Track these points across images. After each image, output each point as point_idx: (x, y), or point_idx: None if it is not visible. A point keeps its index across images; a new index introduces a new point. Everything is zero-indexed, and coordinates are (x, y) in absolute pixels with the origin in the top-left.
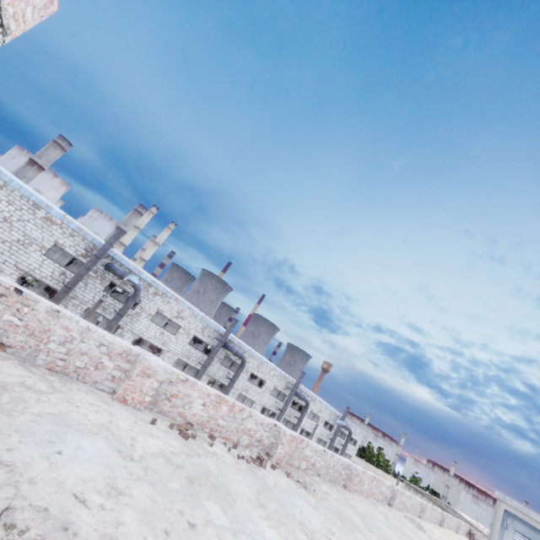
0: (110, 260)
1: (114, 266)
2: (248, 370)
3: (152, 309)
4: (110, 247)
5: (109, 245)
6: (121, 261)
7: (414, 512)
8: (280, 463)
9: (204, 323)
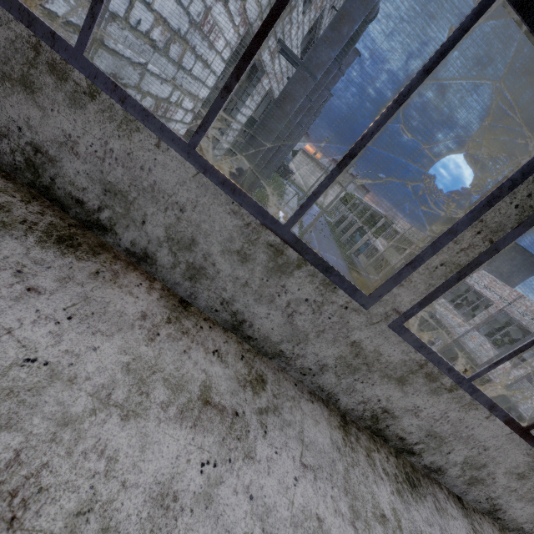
0: None
1: None
2: None
3: None
4: None
5: None
6: None
7: None
8: None
9: None
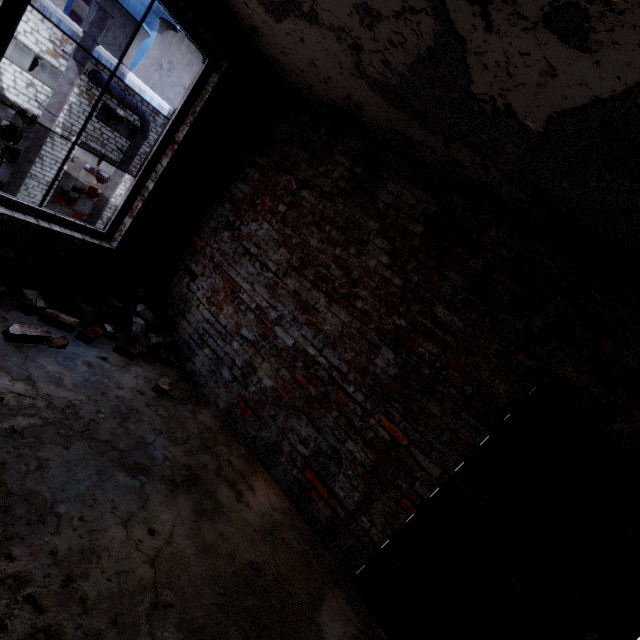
0: (94, 64)
1: (105, 79)
2: None
3: None
4: (94, 45)
5: (92, 40)
6: (111, 70)
7: None
8: None
9: None
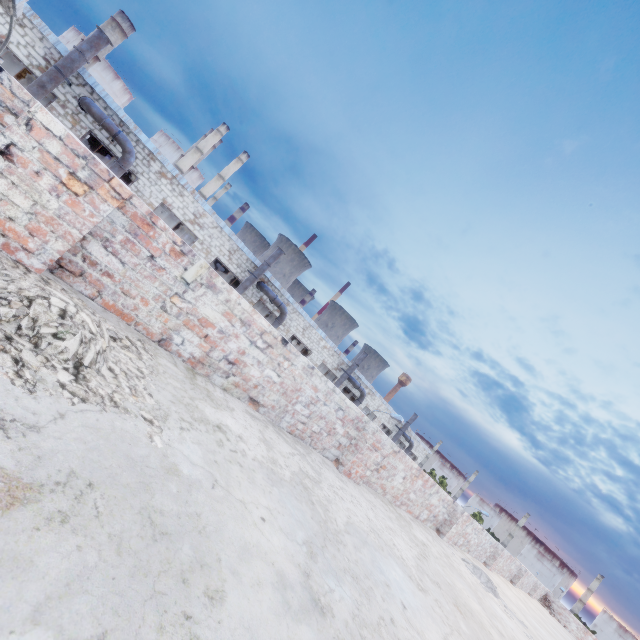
0: (89, 92)
1: (90, 99)
2: (289, 330)
3: (154, 197)
4: (80, 59)
5: (79, 53)
6: (105, 99)
7: (479, 555)
8: (7, 248)
9: (234, 244)
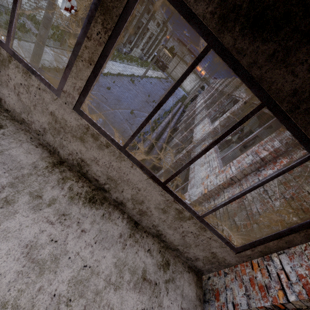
0: None
1: None
2: None
3: None
4: None
5: None
6: None
7: None
8: None
9: None
